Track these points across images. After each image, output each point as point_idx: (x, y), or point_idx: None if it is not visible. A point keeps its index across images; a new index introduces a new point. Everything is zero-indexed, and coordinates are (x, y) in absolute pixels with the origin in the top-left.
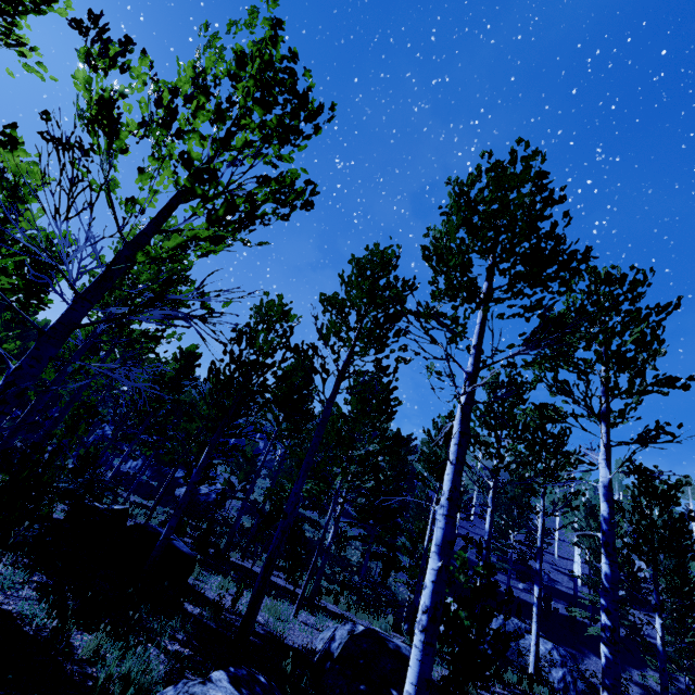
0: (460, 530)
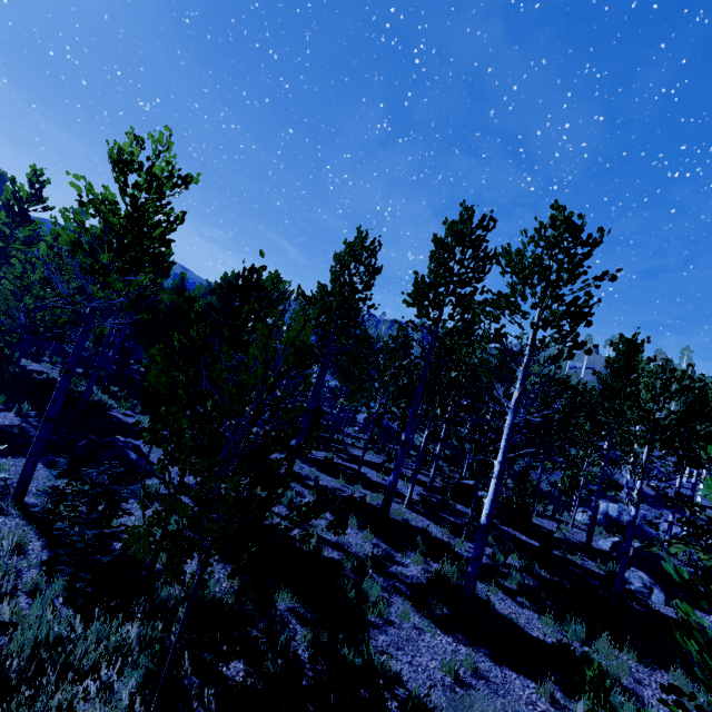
0: None
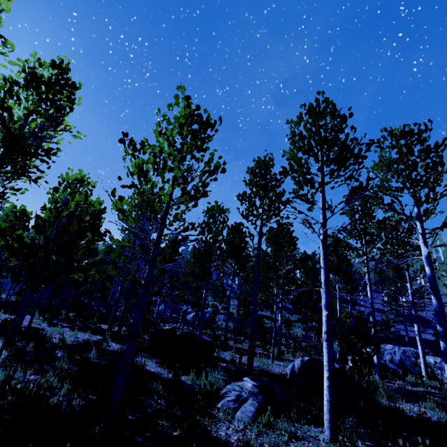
0: (365, 303)
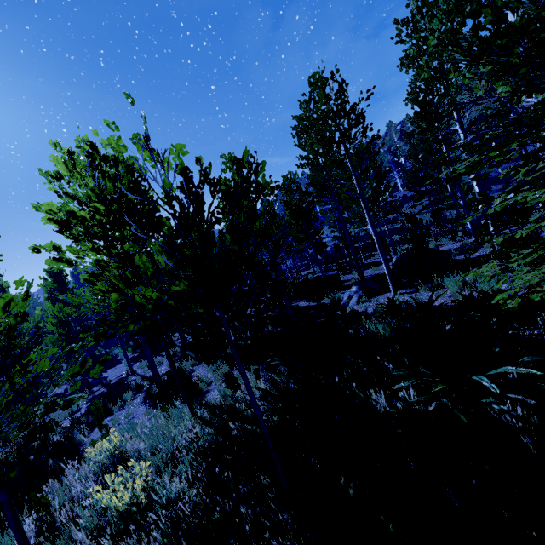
0: None
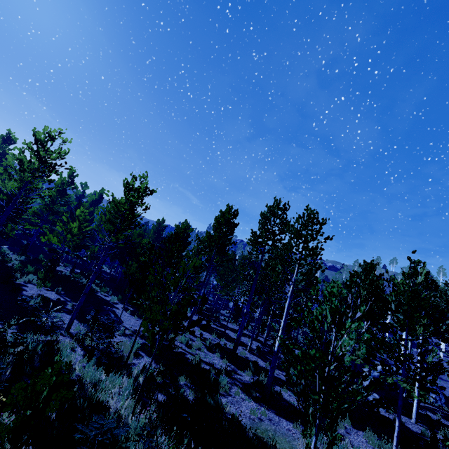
0: None
